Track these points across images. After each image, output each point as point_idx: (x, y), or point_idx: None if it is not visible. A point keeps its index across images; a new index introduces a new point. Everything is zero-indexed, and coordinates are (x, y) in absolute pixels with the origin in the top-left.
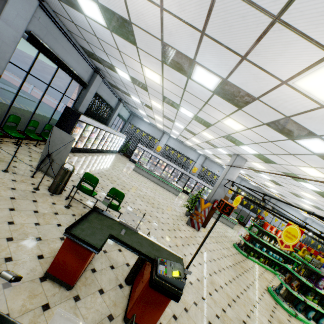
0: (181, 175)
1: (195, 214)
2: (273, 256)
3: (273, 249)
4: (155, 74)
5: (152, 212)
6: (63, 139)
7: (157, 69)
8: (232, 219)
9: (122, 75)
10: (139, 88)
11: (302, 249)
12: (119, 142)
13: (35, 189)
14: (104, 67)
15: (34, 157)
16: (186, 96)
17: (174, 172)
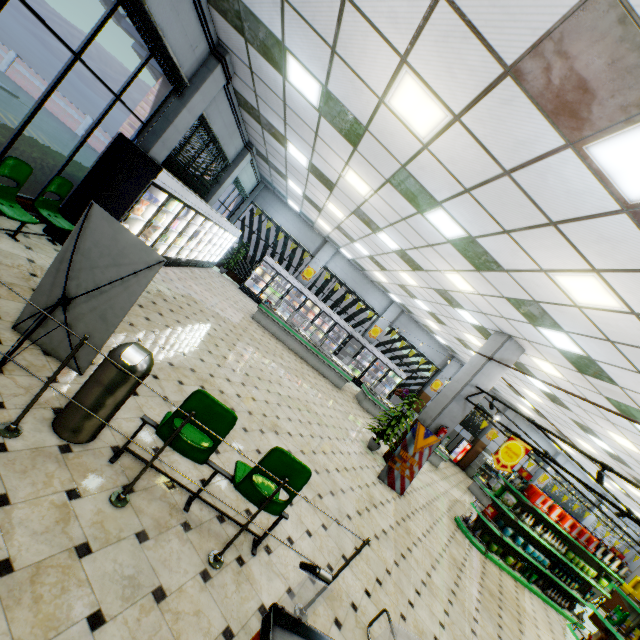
0: (347, 341)
1: (400, 459)
2: (533, 556)
3: (532, 538)
4: (434, 104)
5: (315, 455)
6: (121, 254)
7: (456, 91)
8: (439, 449)
9: (297, 82)
10: (333, 132)
11: (634, 581)
12: (224, 244)
13: (5, 433)
14: (246, 44)
15: (7, 281)
16: (493, 190)
17: (332, 330)
